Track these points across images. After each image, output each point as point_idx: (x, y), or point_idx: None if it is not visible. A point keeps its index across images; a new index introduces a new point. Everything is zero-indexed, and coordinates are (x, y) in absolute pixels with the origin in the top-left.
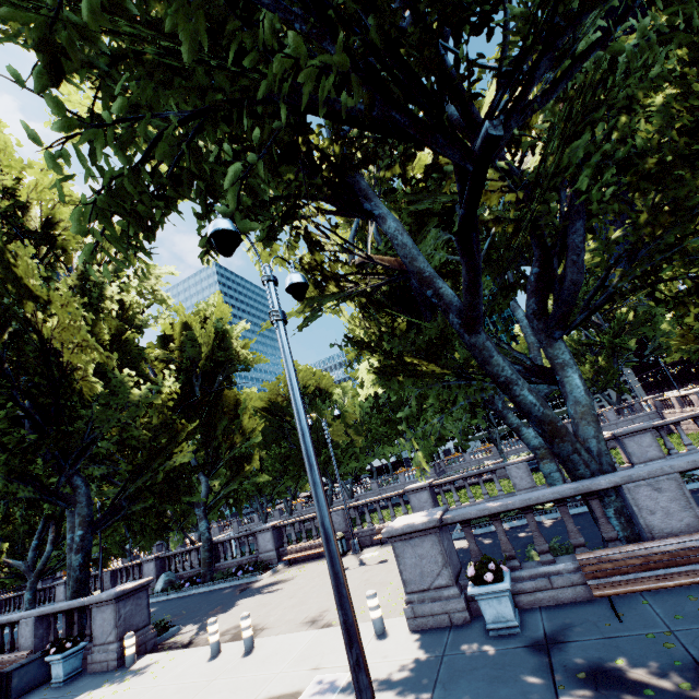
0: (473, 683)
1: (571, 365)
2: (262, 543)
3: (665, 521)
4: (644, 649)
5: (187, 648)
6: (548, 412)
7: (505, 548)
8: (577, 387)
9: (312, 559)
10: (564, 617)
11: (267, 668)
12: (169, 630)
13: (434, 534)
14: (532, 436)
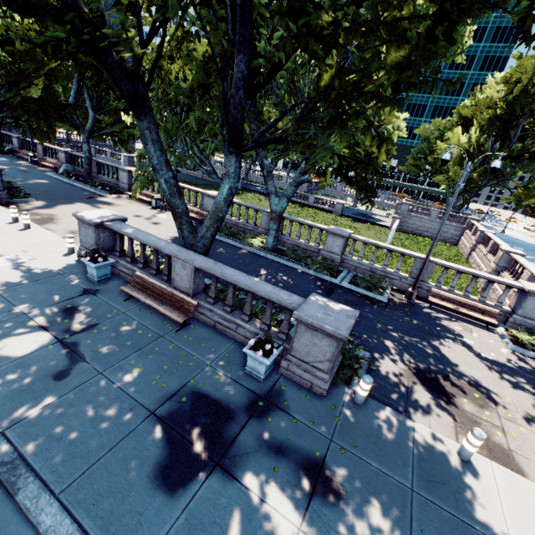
0: (44, 288)
1: (231, 177)
2: (122, 177)
3: (180, 281)
4: (102, 312)
5: (19, 212)
6: (173, 200)
7: (128, 252)
8: (222, 194)
9: (143, 202)
10: (119, 288)
11: (14, 240)
12: (26, 199)
13: (94, 228)
14: (275, 203)
